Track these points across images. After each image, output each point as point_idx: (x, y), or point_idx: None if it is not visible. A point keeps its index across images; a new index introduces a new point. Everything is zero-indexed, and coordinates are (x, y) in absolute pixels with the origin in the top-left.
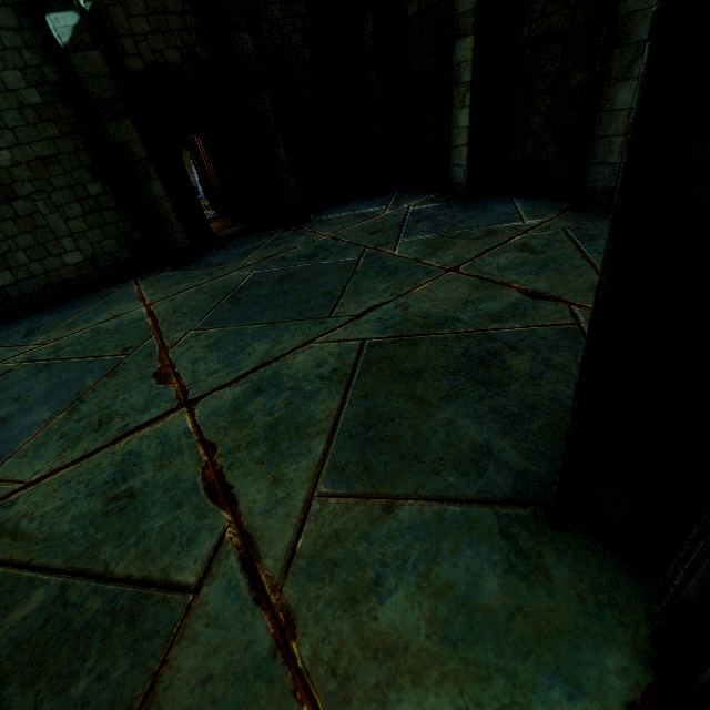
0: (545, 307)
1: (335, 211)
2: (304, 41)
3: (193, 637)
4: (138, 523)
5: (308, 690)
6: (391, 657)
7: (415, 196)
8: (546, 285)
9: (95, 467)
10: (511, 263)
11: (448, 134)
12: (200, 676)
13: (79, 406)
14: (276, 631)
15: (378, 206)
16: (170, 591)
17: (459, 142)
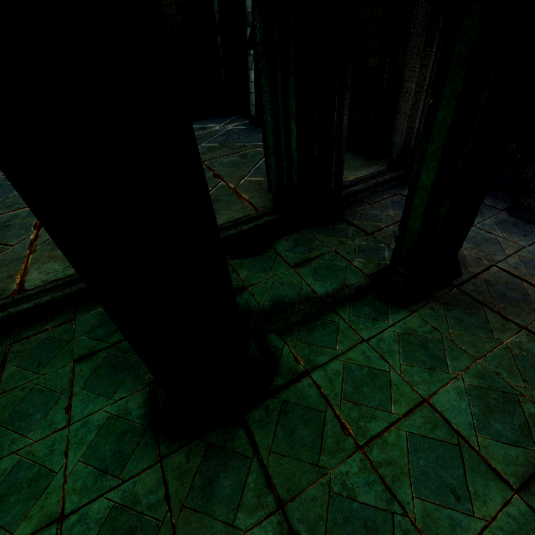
0: (212, 181)
1: (194, 123)
2: (178, 11)
3: (6, 254)
4: (6, 232)
5: (28, 262)
6: (53, 258)
7: (240, 120)
8: (225, 173)
9: (1, 218)
10: (228, 162)
11: (248, 84)
12: (3, 259)
13: (5, 200)
14: (29, 253)
15: (216, 124)
16: (5, 246)
17: (252, 90)
